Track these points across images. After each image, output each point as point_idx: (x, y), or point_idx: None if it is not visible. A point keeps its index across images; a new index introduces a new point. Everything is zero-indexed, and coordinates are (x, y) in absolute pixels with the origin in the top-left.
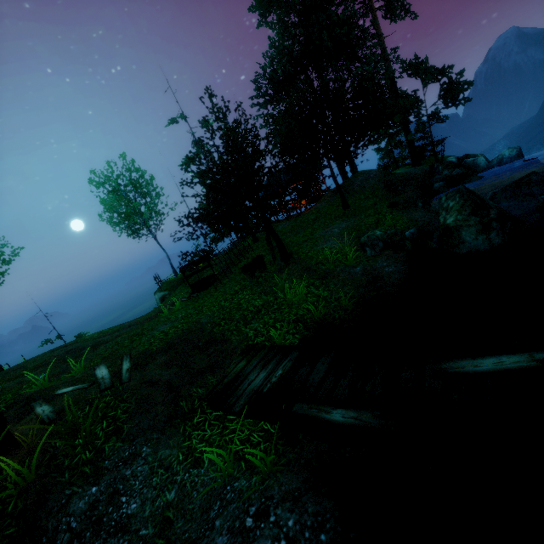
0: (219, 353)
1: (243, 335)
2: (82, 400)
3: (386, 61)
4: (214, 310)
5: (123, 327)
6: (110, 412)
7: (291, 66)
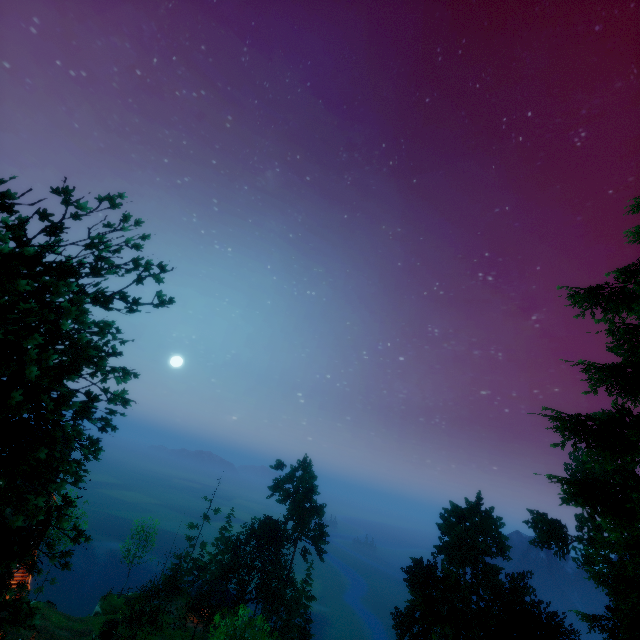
0: None
1: None
2: None
3: (287, 575)
4: None
5: (67, 627)
6: None
7: (253, 537)
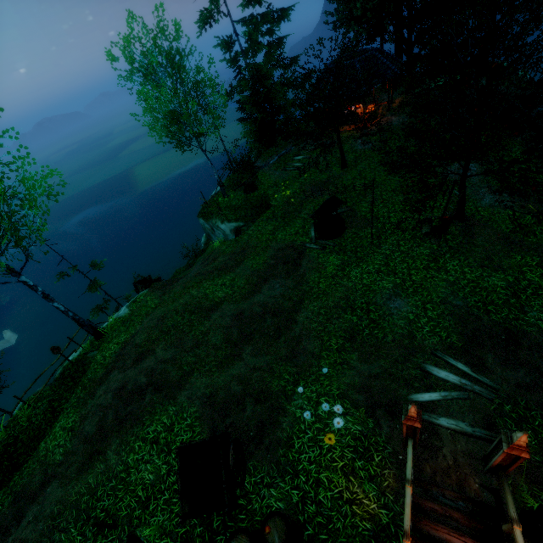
0: (538, 348)
1: (536, 326)
2: (492, 413)
3: None
4: (446, 287)
5: (253, 279)
6: (534, 422)
7: None
